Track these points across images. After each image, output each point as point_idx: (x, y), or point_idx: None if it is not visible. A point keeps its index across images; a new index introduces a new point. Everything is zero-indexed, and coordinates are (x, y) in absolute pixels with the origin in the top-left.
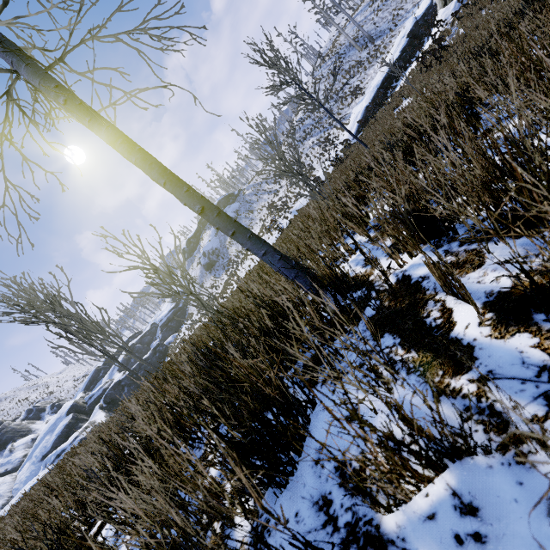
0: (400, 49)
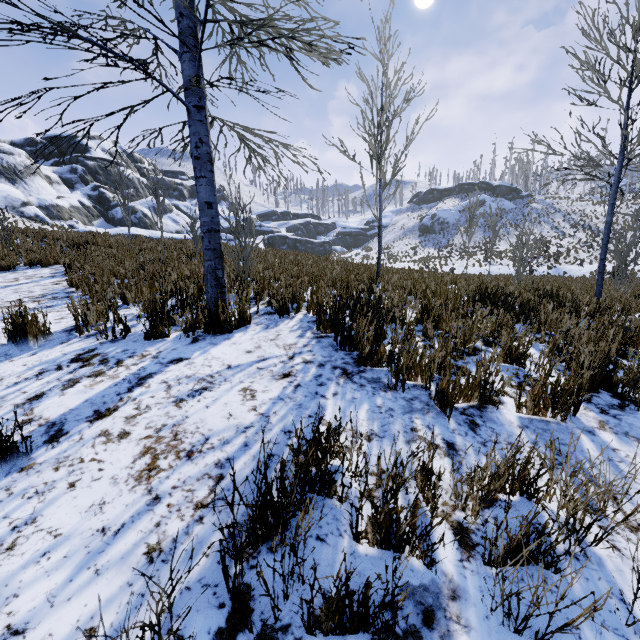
0: None
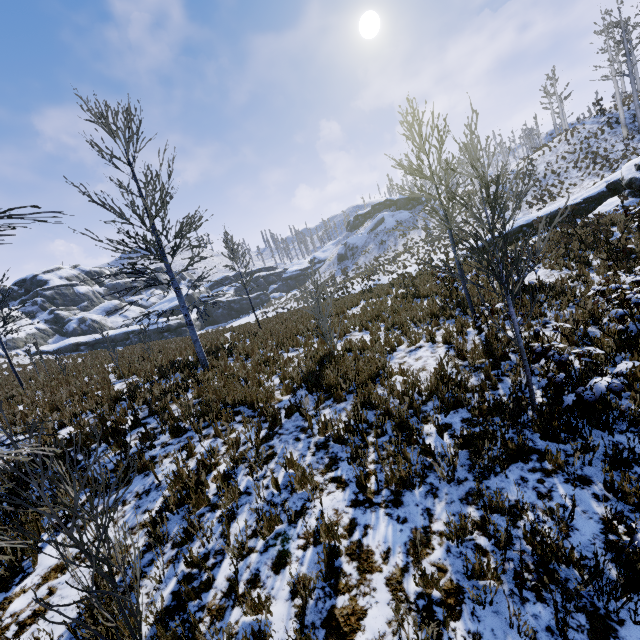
0: (586, 195)
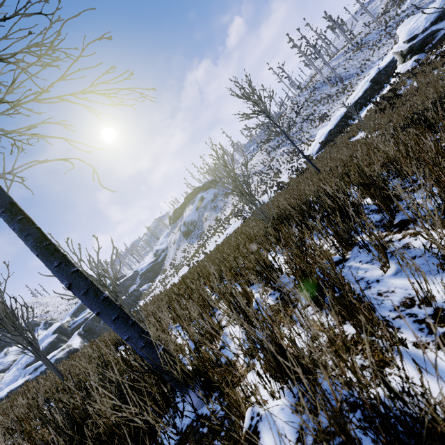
0: (363, 90)
